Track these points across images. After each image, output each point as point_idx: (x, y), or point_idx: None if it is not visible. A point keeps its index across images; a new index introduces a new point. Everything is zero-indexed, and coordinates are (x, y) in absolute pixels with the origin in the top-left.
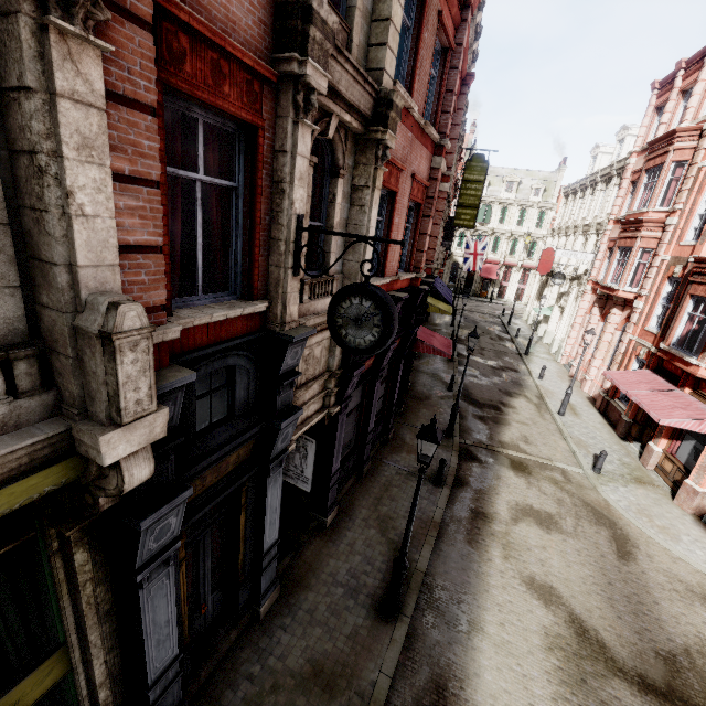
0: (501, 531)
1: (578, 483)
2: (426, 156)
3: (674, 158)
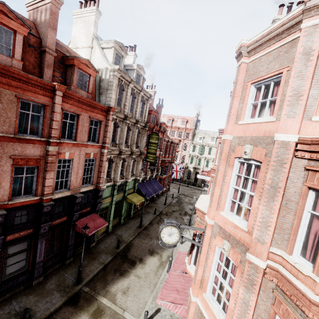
0: None
1: None
2: (34, 146)
3: (219, 141)
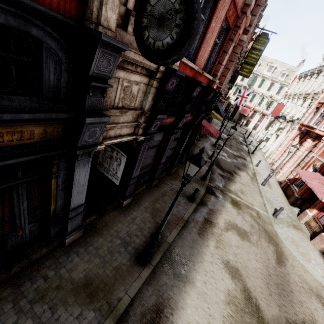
0: (217, 233)
1: (263, 220)
2: None
3: None
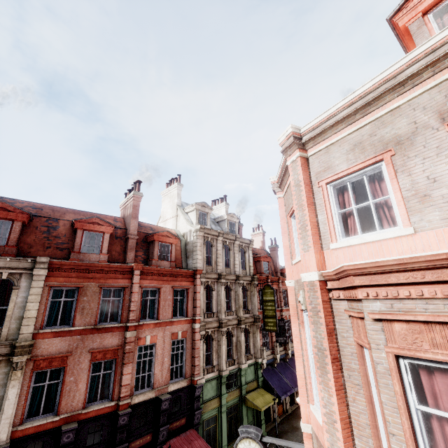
0: None
1: None
2: (112, 335)
3: None
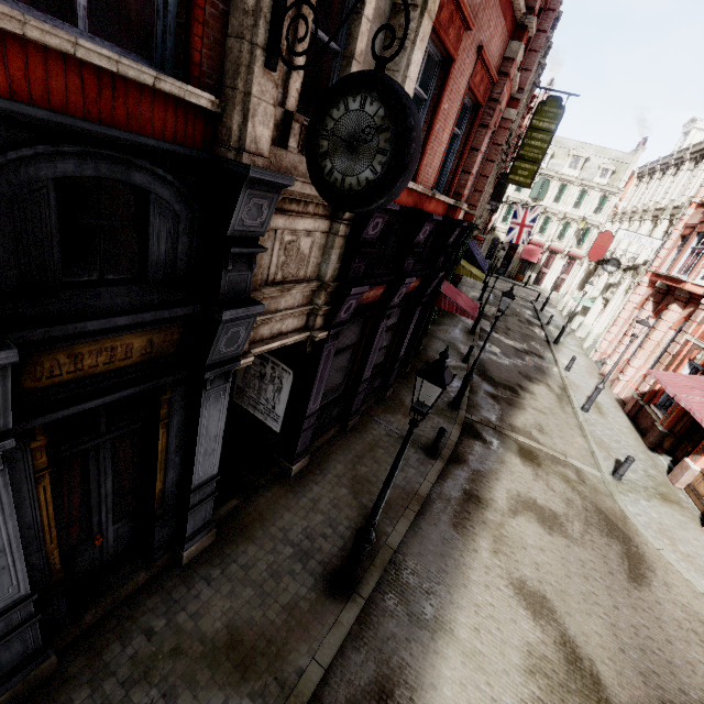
0: (495, 520)
1: (593, 486)
2: (501, 32)
3: None
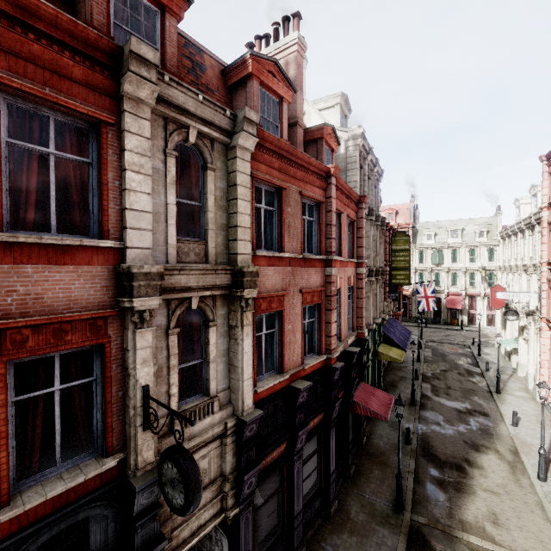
0: None
1: None
2: (315, 271)
3: None
